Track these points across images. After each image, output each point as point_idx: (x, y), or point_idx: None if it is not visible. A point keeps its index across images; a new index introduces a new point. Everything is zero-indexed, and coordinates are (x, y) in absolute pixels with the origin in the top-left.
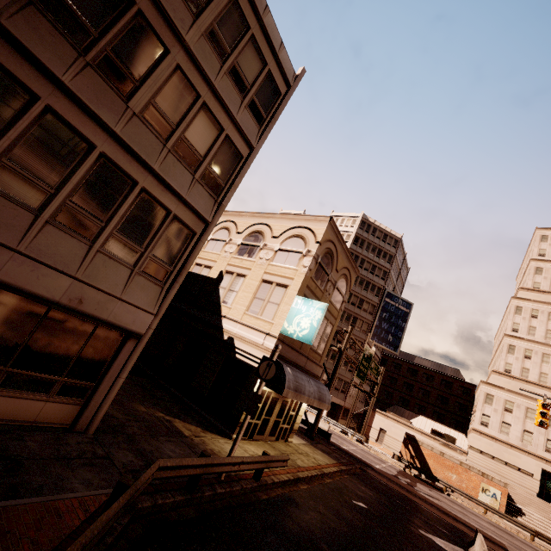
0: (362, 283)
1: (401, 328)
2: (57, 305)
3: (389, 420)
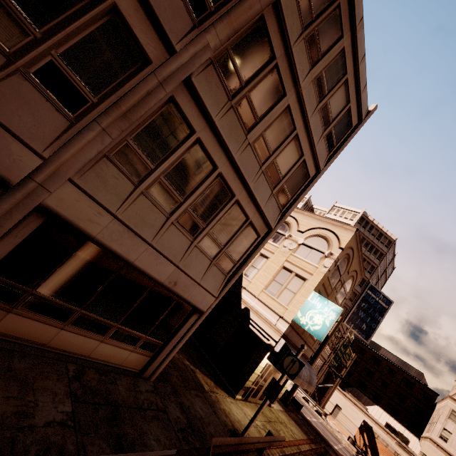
0: None
1: (376, 321)
2: (161, 285)
3: (347, 400)
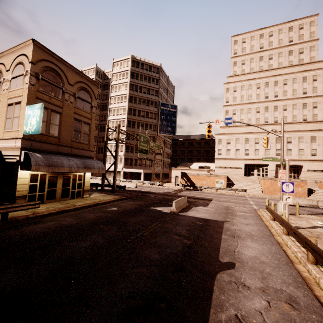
0: (145, 102)
1: (174, 121)
2: None
3: (178, 170)
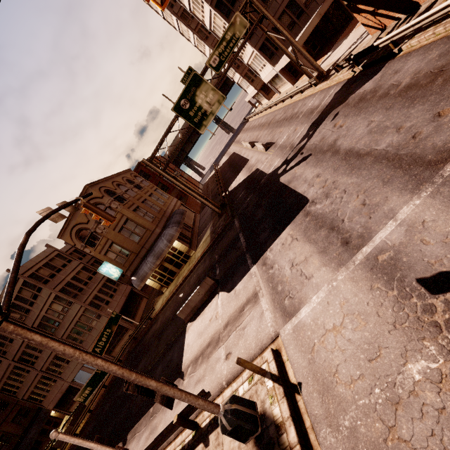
0: None
1: None
2: None
3: None
